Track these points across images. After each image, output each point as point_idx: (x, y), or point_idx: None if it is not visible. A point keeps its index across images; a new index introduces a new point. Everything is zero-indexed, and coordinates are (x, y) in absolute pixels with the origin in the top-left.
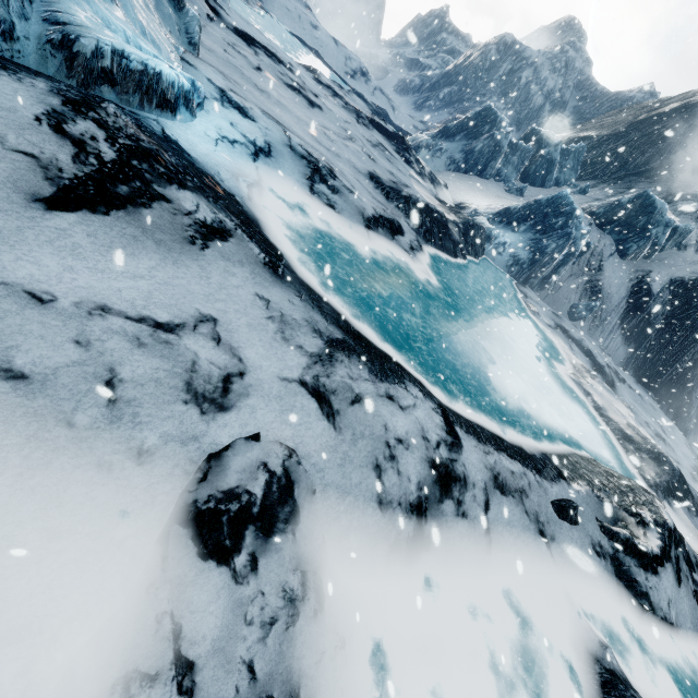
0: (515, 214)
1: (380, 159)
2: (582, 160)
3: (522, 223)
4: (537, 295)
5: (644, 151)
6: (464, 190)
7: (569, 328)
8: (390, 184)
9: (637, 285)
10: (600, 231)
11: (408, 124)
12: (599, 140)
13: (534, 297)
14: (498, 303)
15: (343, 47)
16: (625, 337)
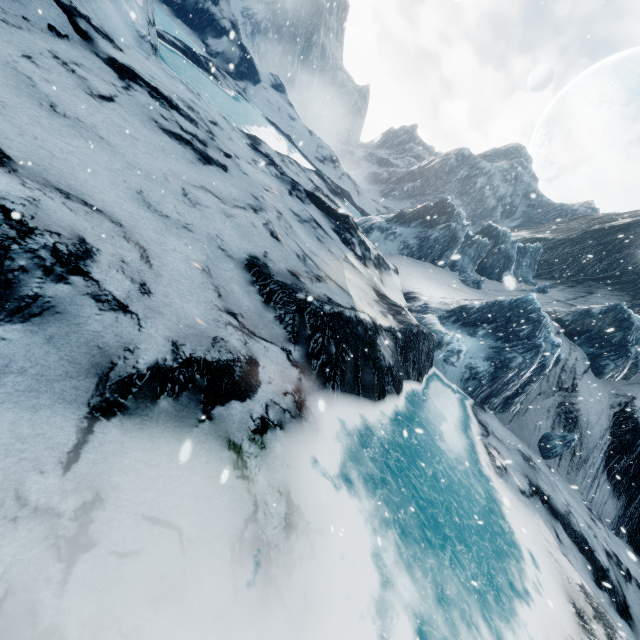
0: (472, 314)
1: (303, 237)
2: (539, 260)
3: (481, 325)
4: (499, 418)
5: (601, 258)
6: (416, 276)
7: (549, 489)
8: (283, 278)
9: (620, 414)
10: (569, 341)
11: (371, 207)
12: (554, 242)
13: (497, 428)
14: (448, 470)
15: (316, 137)
16: (613, 485)
